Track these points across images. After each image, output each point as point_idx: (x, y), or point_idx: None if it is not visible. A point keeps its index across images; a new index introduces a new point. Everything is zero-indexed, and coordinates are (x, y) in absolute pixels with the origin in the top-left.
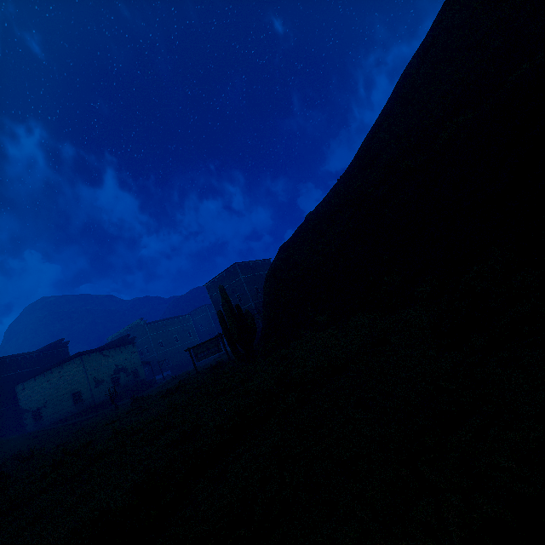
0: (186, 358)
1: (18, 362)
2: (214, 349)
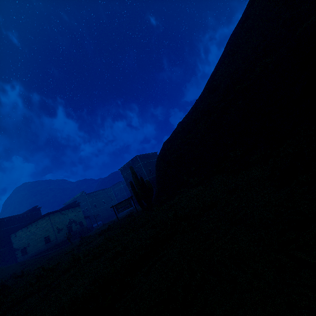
0: (110, 213)
1: (11, 220)
2: (127, 205)
